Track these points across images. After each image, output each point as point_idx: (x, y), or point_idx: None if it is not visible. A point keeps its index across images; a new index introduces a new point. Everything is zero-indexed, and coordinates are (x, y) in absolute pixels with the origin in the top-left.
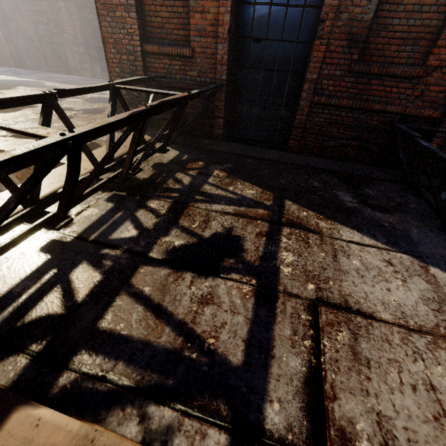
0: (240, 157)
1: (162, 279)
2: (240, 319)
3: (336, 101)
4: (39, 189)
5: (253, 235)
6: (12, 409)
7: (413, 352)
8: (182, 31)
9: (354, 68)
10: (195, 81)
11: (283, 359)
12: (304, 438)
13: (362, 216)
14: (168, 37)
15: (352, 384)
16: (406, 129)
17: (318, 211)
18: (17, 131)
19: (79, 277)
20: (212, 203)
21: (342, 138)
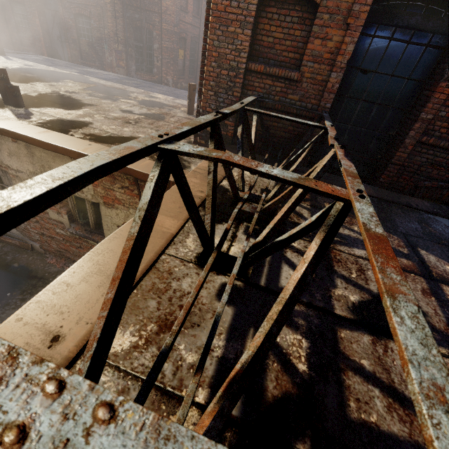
0: None
1: (371, 349)
2: None
3: (445, 143)
4: (214, 226)
5: (420, 293)
6: None
7: None
8: (293, 53)
9: None
10: (294, 104)
11: None
12: None
13: None
14: (275, 58)
15: None
16: None
17: None
18: (290, 182)
19: (284, 341)
20: (350, 246)
21: (440, 180)
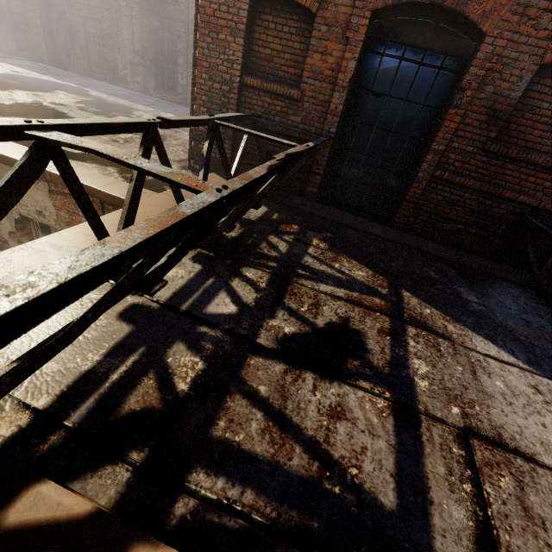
0: (339, 225)
1: (278, 377)
2: (381, 445)
3: (461, 179)
4: None
5: (374, 332)
6: (127, 545)
7: None
8: (293, 69)
9: (489, 147)
10: (297, 127)
11: (444, 507)
12: None
13: (493, 323)
14: (275, 73)
15: (532, 551)
16: (544, 227)
17: (443, 310)
18: (155, 175)
19: (177, 361)
20: (318, 281)
21: (460, 222)
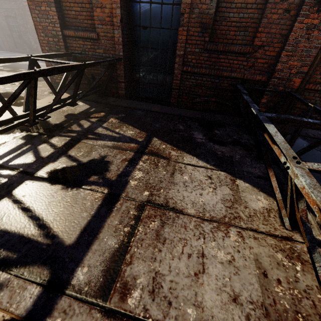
0: (133, 109)
1: (38, 190)
2: (84, 215)
3: (198, 70)
4: None
5: (119, 161)
6: None
7: (200, 233)
8: (90, 20)
9: (207, 47)
10: (102, 56)
11: (104, 240)
12: (96, 289)
13: (205, 147)
14: (81, 25)
15: (147, 254)
16: (241, 89)
17: (174, 145)
18: None
19: None
20: (99, 139)
21: (205, 96)
